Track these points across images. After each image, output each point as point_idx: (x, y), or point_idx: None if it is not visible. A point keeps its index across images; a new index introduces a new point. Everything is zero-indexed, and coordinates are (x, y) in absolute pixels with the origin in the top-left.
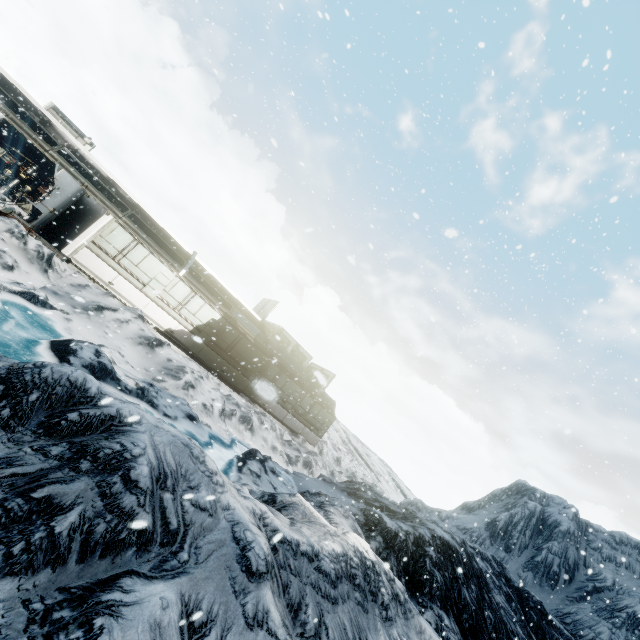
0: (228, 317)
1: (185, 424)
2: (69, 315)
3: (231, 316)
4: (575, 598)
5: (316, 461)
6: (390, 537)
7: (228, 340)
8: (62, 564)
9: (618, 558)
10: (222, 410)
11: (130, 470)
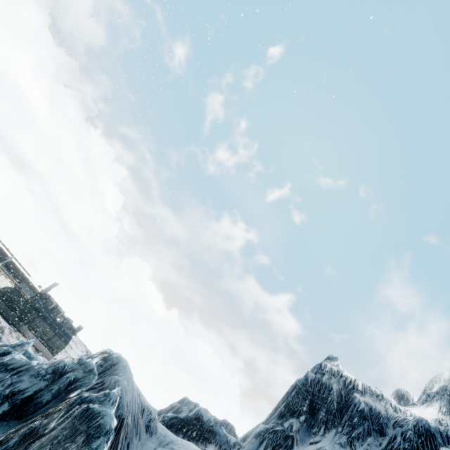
0: (17, 286)
1: None
2: None
3: (19, 286)
4: None
5: None
6: None
7: (13, 297)
8: None
9: None
10: None
11: None
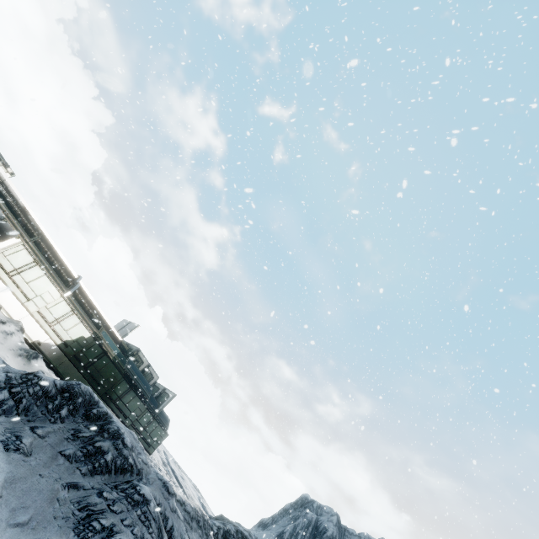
0: (96, 336)
1: None
2: None
3: (99, 335)
4: None
5: None
6: None
7: (90, 356)
8: (111, 473)
9: None
10: None
11: (124, 439)
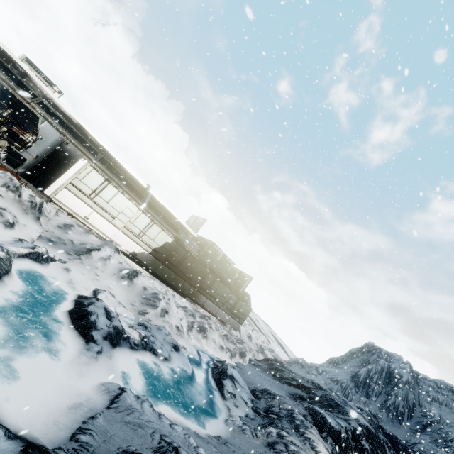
0: (177, 239)
1: (174, 358)
2: (66, 263)
3: (180, 239)
4: (416, 430)
5: (245, 349)
6: (336, 437)
7: (178, 258)
8: None
9: (440, 398)
10: (187, 326)
11: None
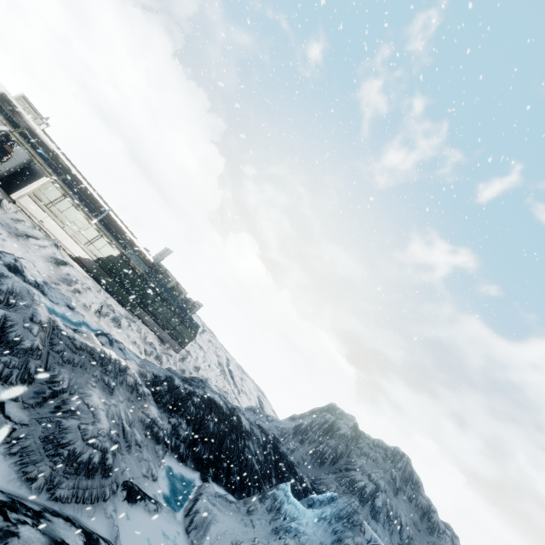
0: (124, 255)
1: (64, 309)
2: (5, 237)
3: (126, 255)
4: (331, 473)
5: (168, 358)
6: (173, 388)
7: (121, 270)
8: None
9: (371, 454)
10: (98, 310)
11: (0, 286)
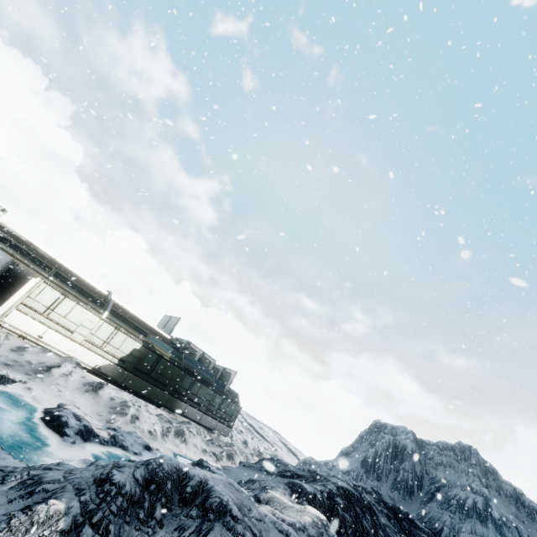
0: (147, 344)
1: (146, 455)
2: (27, 383)
3: (149, 343)
4: (426, 501)
5: (235, 451)
6: (312, 499)
7: (149, 364)
8: None
9: (444, 461)
10: (162, 431)
11: (231, 511)
